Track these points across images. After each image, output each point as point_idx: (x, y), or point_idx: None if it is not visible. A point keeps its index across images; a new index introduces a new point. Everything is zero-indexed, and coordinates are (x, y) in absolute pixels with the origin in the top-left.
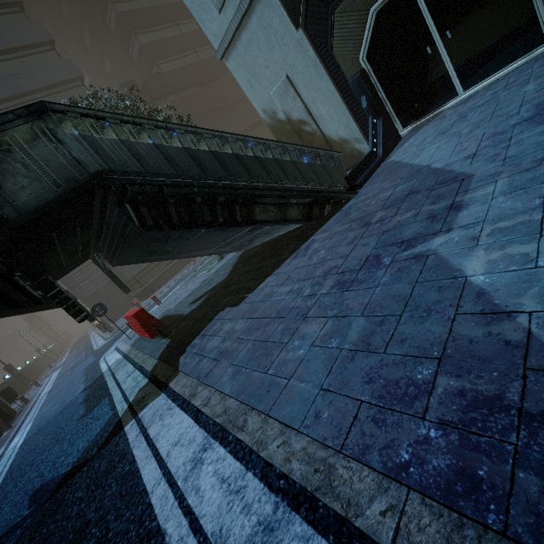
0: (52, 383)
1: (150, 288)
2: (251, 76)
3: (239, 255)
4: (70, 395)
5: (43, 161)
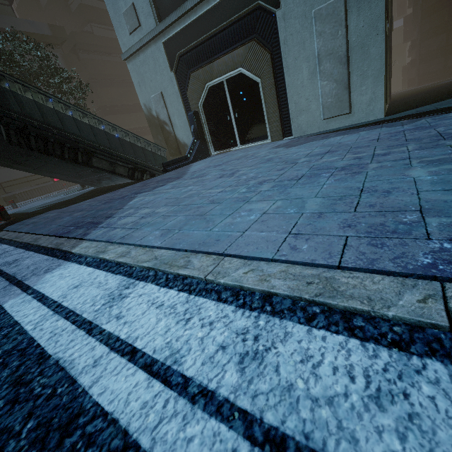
0: None
1: (13, 198)
2: (141, 80)
3: (92, 189)
4: None
5: None
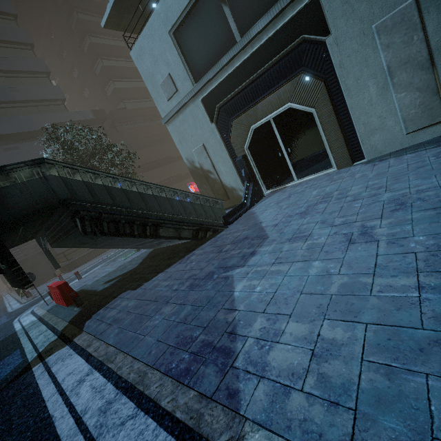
0: None
1: (74, 263)
2: (181, 138)
3: (150, 251)
4: None
5: (33, 189)
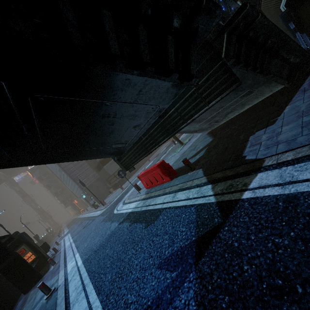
0: (71, 239)
1: (122, 180)
2: None
3: (206, 134)
4: (106, 231)
5: None
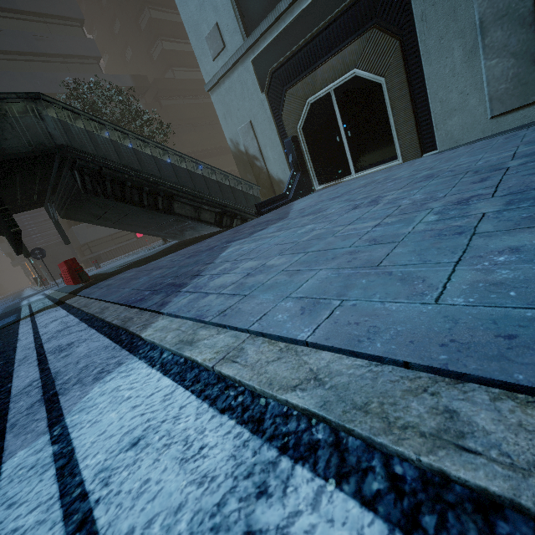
0: None
1: (99, 258)
2: (226, 111)
3: (175, 243)
4: None
5: (26, 128)
